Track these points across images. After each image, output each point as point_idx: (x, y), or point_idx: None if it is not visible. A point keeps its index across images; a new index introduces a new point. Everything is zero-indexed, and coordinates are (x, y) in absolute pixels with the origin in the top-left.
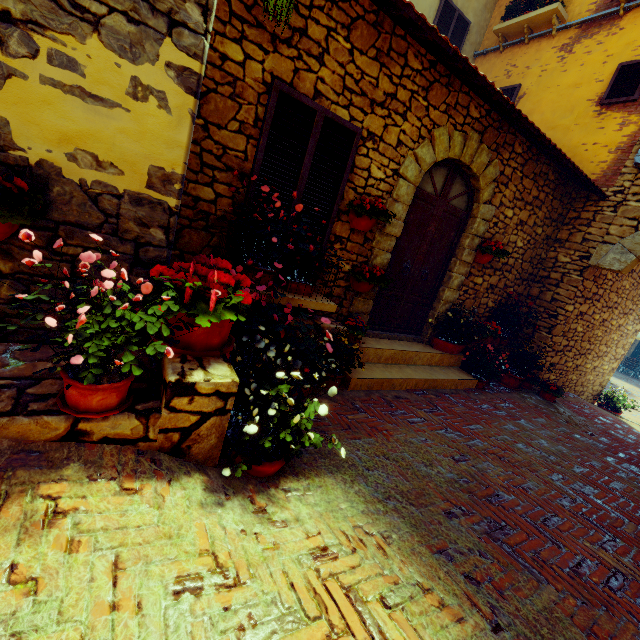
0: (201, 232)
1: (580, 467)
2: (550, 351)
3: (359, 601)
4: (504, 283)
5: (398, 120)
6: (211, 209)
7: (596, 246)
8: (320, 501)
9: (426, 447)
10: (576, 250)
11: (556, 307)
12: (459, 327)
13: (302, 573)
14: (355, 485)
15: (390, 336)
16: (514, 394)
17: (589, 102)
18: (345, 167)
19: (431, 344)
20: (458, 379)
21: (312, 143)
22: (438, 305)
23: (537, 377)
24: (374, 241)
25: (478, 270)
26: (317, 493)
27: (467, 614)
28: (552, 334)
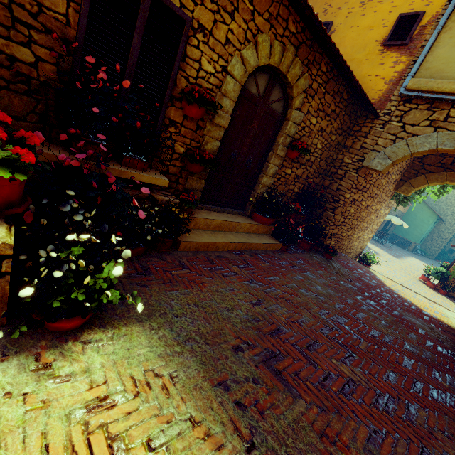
0: (23, 96)
1: (339, 304)
2: (332, 225)
3: (122, 450)
4: (306, 175)
5: (226, 18)
6: (32, 73)
7: (368, 152)
8: (119, 349)
9: (232, 295)
10: (356, 154)
11: (339, 195)
12: (272, 205)
13: (66, 430)
14: (160, 331)
15: (220, 210)
16: (306, 254)
17: (377, 42)
18: (176, 54)
19: (251, 217)
20: (268, 243)
21: (141, 21)
22: (258, 188)
23: (322, 243)
24: (205, 129)
25: (289, 163)
26: (119, 342)
27: (228, 440)
28: (334, 213)
